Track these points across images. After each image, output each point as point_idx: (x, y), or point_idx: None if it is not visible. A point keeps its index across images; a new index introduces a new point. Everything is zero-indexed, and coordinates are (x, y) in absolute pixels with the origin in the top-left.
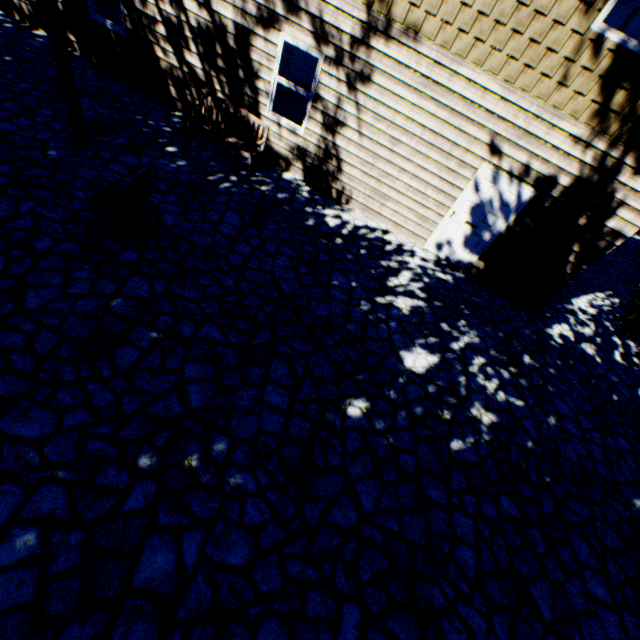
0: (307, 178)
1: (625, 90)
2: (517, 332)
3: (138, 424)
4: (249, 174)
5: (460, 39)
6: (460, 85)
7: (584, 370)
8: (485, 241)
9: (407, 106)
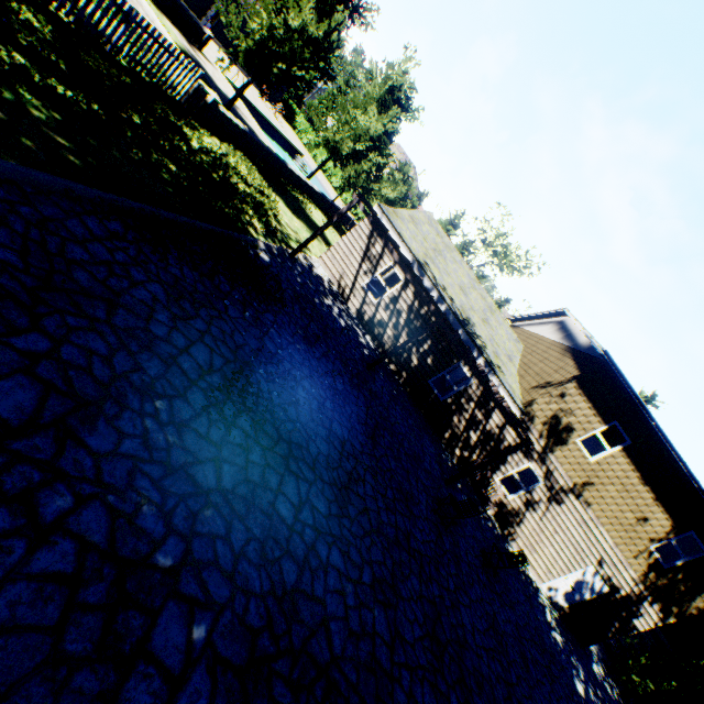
0: (495, 515)
1: (654, 572)
2: (588, 667)
3: None
4: (483, 511)
5: (604, 518)
6: (596, 531)
7: None
8: (575, 599)
9: (570, 523)
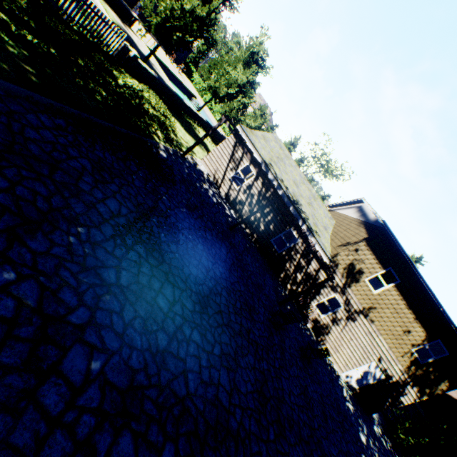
0: (312, 328)
1: (414, 366)
2: (370, 427)
3: (343, 454)
4: (304, 324)
5: (382, 330)
6: (377, 339)
7: (386, 452)
8: (363, 383)
9: (360, 334)
